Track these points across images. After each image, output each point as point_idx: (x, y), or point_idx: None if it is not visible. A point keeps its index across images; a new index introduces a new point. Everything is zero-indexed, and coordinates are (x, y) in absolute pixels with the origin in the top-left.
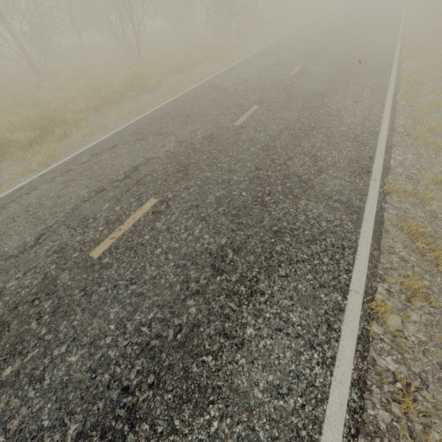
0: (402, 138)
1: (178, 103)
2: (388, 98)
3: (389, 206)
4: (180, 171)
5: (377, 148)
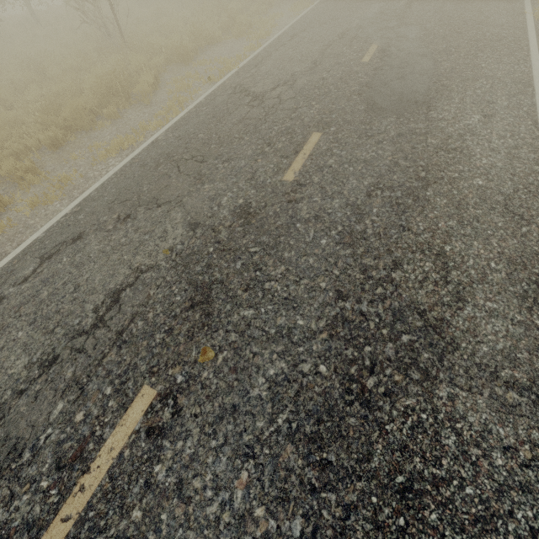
0: None
1: (186, 129)
2: None
3: None
4: (196, 305)
5: None
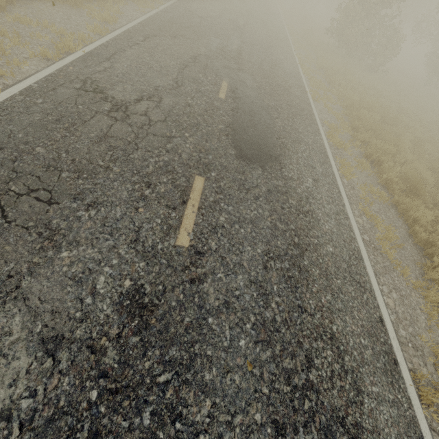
0: (375, 256)
1: (8, 130)
2: (336, 175)
3: (437, 438)
4: None
5: (375, 292)
